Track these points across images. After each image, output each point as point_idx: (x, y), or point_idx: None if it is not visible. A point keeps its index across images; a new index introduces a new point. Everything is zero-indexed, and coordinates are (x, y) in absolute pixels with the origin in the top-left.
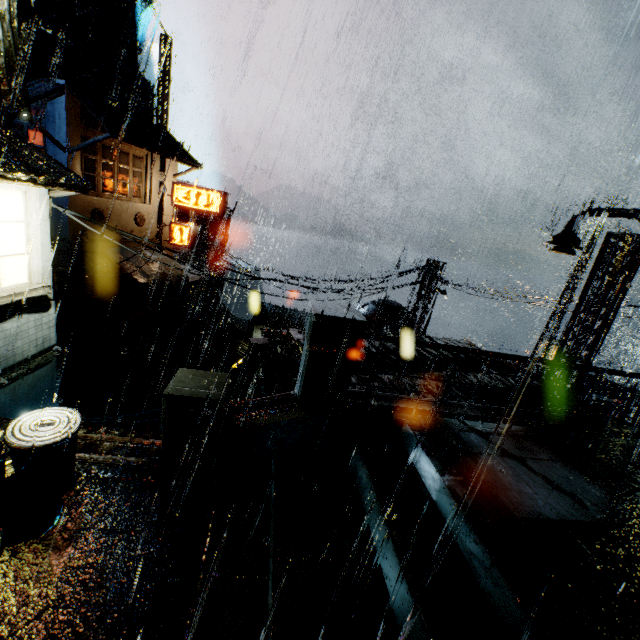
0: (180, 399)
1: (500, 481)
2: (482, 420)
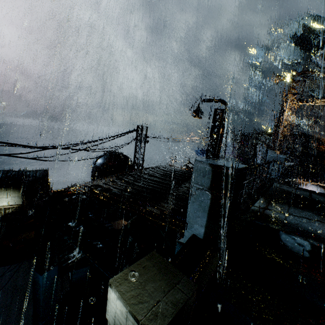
0: (169, 324)
1: (310, 229)
2: (255, 201)
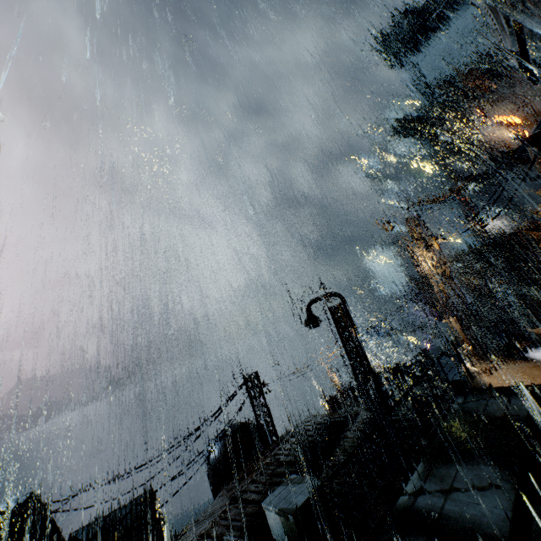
0: None
1: (471, 519)
2: (408, 479)
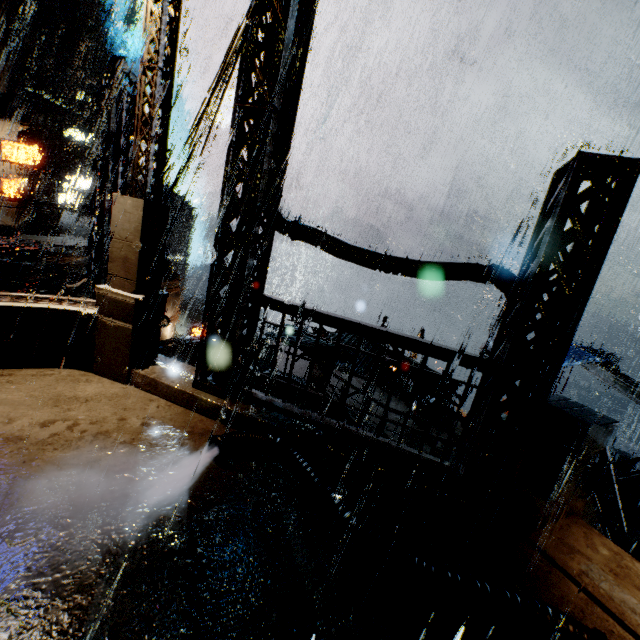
0: None
1: None
2: None
